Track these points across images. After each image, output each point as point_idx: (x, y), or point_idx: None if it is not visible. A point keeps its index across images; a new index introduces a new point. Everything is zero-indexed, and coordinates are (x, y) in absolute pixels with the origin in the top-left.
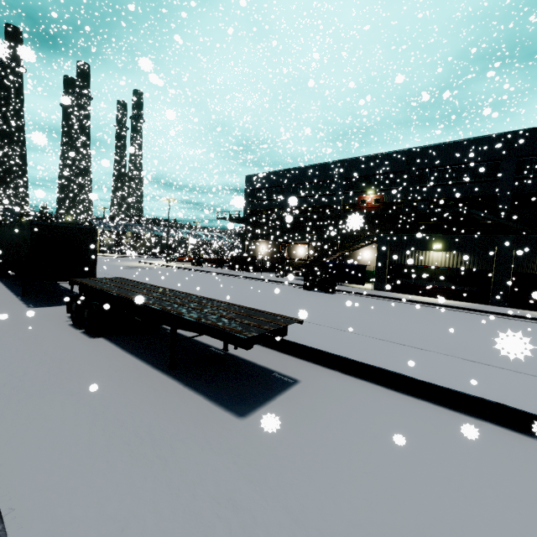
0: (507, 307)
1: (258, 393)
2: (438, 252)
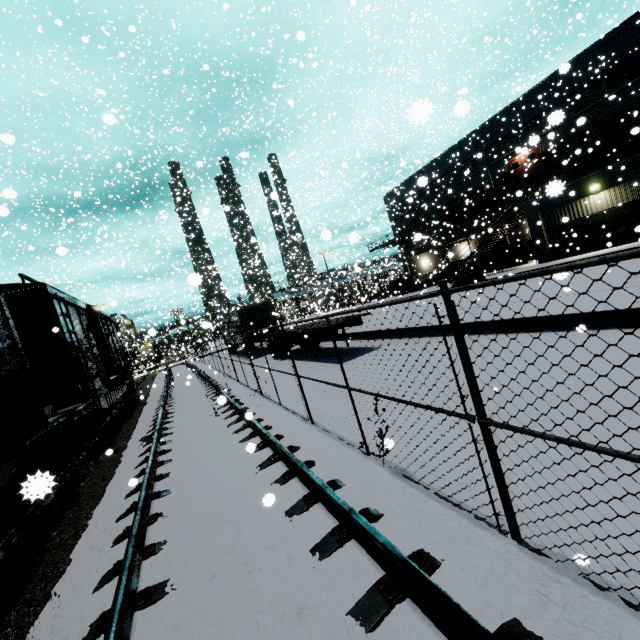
0: None
1: (354, 356)
2: (598, 193)
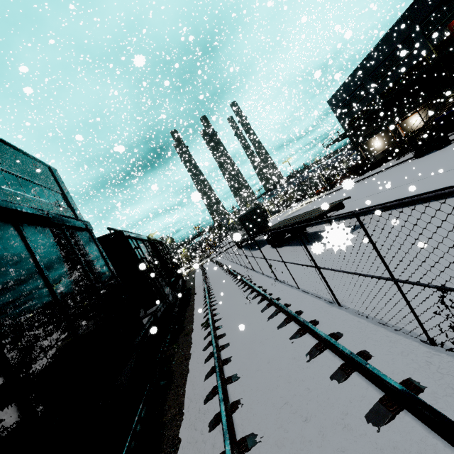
0: None
1: None
2: None
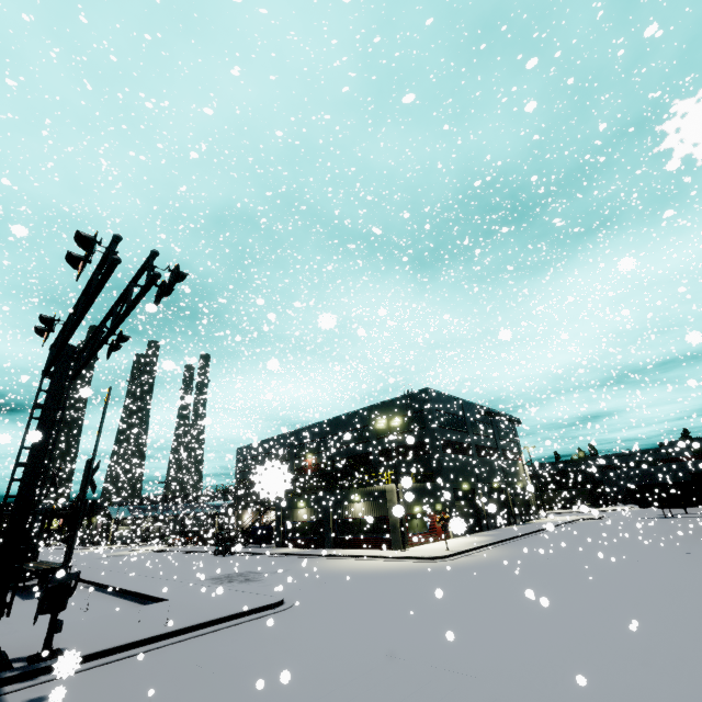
0: (332, 548)
1: None
2: (303, 509)
